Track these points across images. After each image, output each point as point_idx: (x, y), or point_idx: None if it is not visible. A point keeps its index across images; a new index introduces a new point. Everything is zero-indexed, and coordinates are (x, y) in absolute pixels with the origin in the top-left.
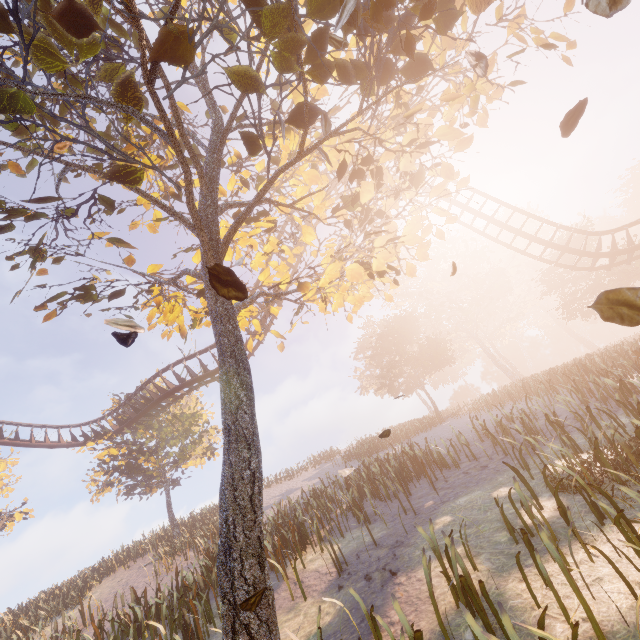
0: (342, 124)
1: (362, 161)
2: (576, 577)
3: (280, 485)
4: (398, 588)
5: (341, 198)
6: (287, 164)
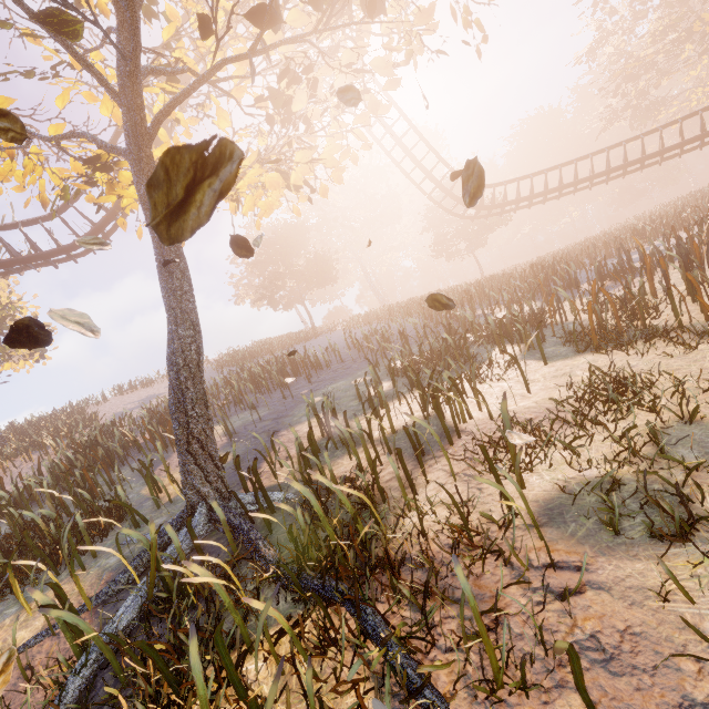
0: (297, 36)
1: (303, 69)
2: (391, 414)
3: (136, 392)
4: (282, 437)
5: (267, 88)
6: (235, 58)
